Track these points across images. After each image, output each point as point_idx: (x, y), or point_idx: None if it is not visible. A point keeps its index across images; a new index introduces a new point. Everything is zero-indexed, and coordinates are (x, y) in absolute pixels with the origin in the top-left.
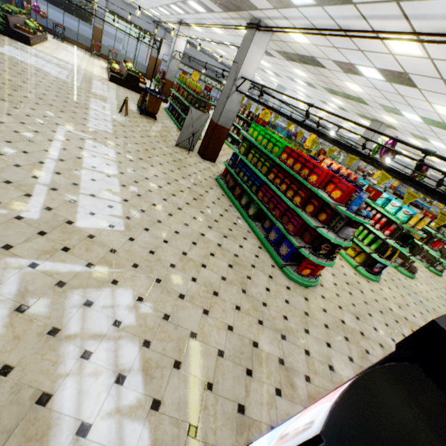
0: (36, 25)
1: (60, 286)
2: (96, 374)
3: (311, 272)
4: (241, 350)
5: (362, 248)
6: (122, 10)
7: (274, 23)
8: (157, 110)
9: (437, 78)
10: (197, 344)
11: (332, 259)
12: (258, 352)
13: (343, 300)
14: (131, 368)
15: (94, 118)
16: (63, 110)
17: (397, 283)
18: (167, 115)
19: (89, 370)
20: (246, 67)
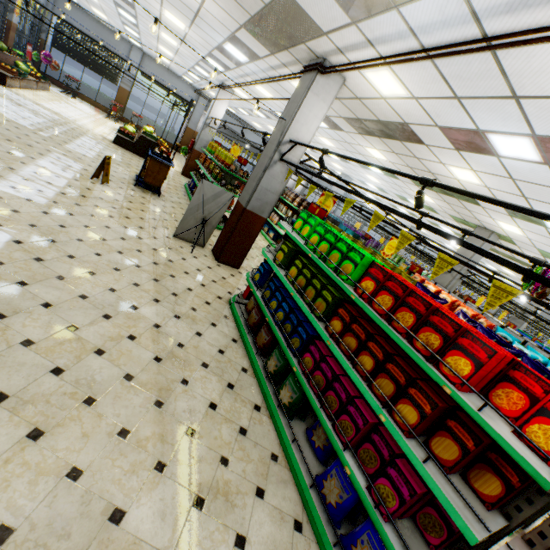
0: (33, 70)
1: None
2: None
3: None
4: None
5: None
6: (159, 74)
7: (347, 60)
8: (160, 181)
9: None
10: None
11: None
12: None
13: None
14: None
15: (25, 177)
16: None
17: None
18: (185, 193)
19: None
20: (298, 127)
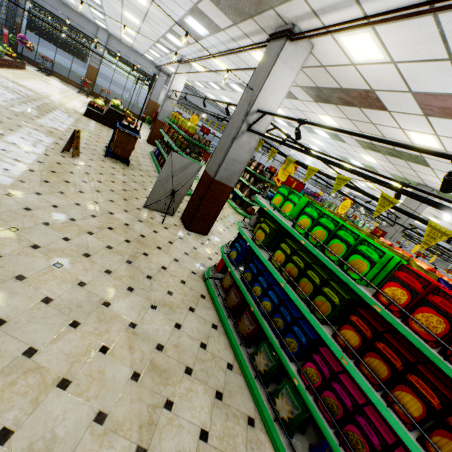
0: (9, 50)
1: None
2: None
3: None
4: None
5: None
6: (123, 53)
7: (321, 24)
8: (128, 152)
9: None
10: None
11: None
12: None
13: None
14: None
15: None
16: None
17: None
18: (151, 160)
19: None
20: (266, 96)
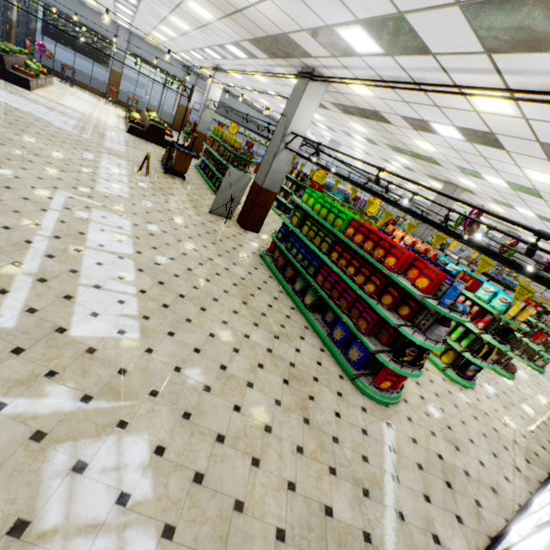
0: (39, 66)
1: (37, 439)
2: None
3: (392, 384)
4: (309, 524)
5: (449, 343)
6: (147, 53)
7: (330, 72)
8: (186, 169)
9: (531, 140)
10: (245, 522)
11: (419, 367)
12: (333, 525)
13: (435, 422)
14: None
15: (105, 179)
16: (65, 169)
17: (495, 388)
18: (198, 173)
19: None
20: (297, 122)
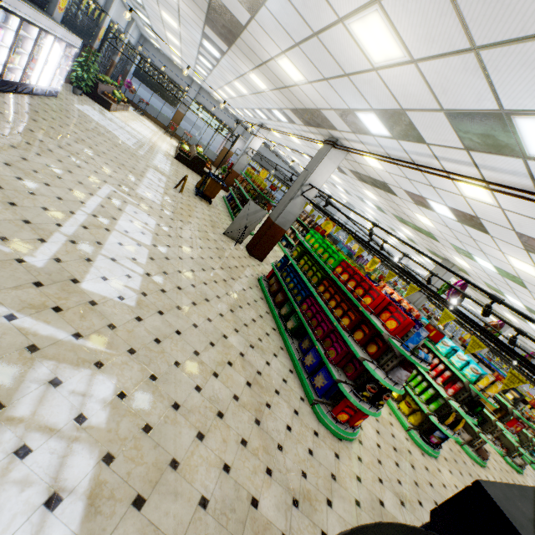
0: (123, 96)
1: (31, 350)
2: (24, 484)
3: (349, 418)
4: (233, 505)
5: (419, 405)
6: (209, 104)
7: (350, 144)
8: (214, 195)
9: (509, 229)
10: (175, 479)
11: (377, 407)
12: (255, 516)
13: (386, 471)
14: (74, 489)
15: (146, 186)
16: (117, 171)
17: (461, 467)
18: (224, 203)
19: (17, 475)
20: (316, 176)
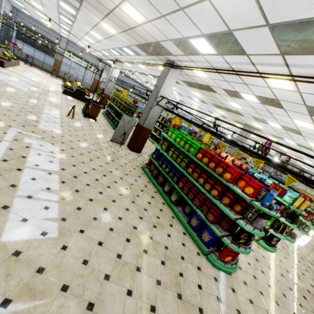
0: (12, 55)
1: None
2: None
3: (232, 258)
4: None
5: None
6: (77, 51)
7: (183, 64)
8: (97, 114)
9: (301, 104)
10: None
11: (249, 246)
12: None
13: (260, 282)
14: None
15: (45, 120)
16: (19, 114)
17: (287, 250)
18: (104, 117)
19: None
20: (164, 90)
